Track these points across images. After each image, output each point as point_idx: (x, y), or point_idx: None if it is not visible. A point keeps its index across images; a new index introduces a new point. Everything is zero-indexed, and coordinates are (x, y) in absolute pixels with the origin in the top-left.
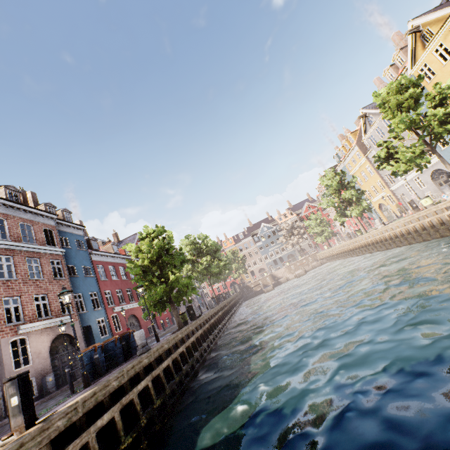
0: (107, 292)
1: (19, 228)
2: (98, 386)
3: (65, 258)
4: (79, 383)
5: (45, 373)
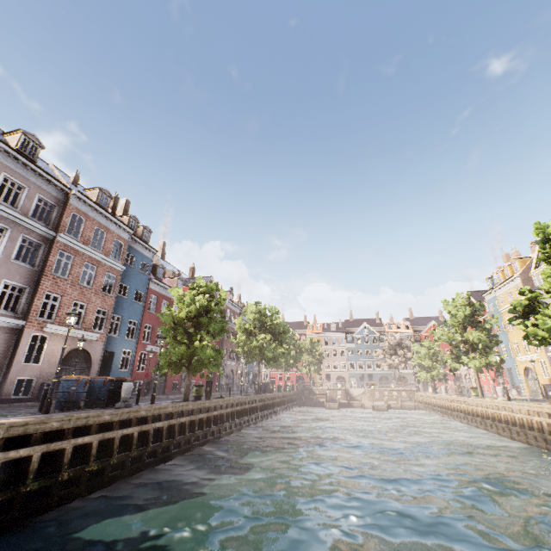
0: (148, 325)
1: (93, 232)
2: (35, 418)
3: (122, 275)
4: None
5: (47, 379)
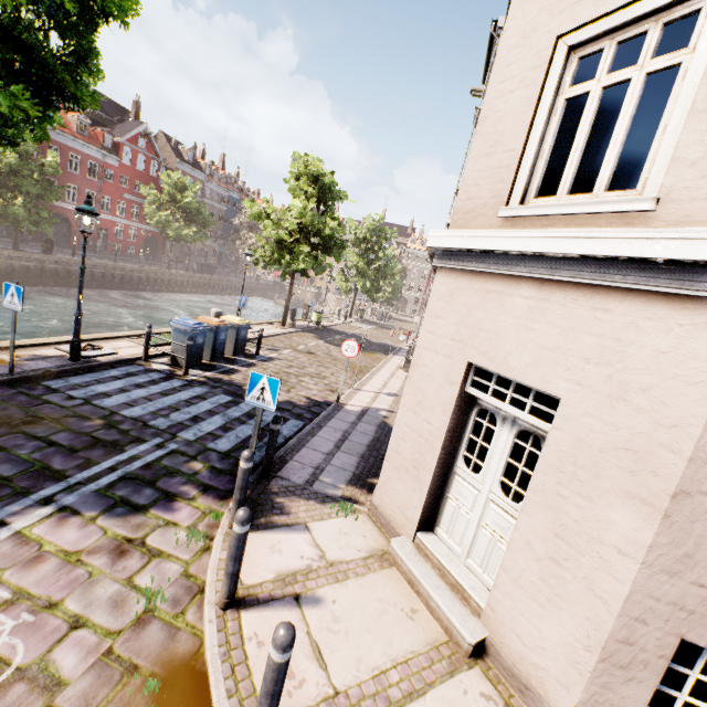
0: None
1: None
2: None
3: None
4: None
5: None
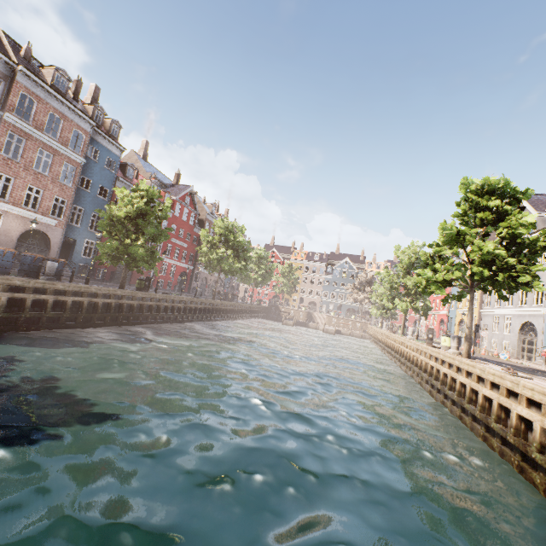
0: None
1: (47, 117)
2: None
3: (84, 168)
4: (12, 273)
5: None
